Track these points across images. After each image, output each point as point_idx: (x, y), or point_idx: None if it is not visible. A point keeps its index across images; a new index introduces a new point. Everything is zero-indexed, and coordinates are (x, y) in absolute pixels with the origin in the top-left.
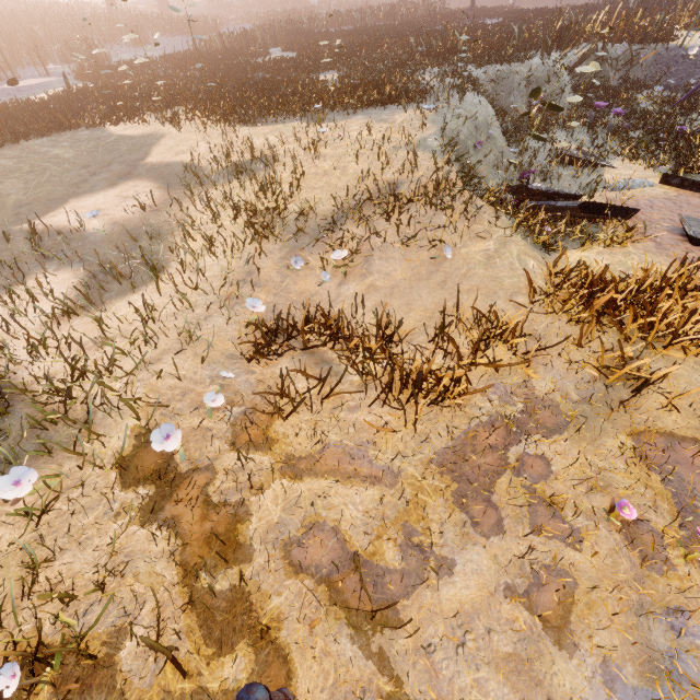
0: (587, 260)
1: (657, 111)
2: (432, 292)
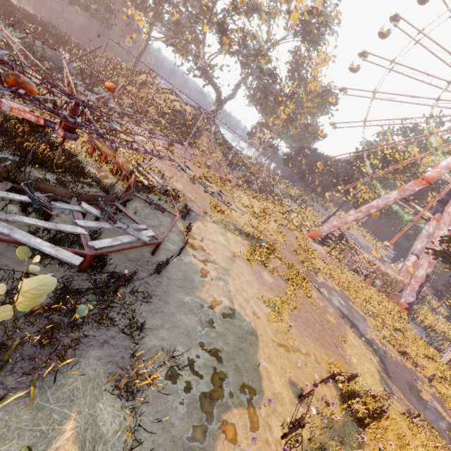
0: None
1: (49, 68)
2: None
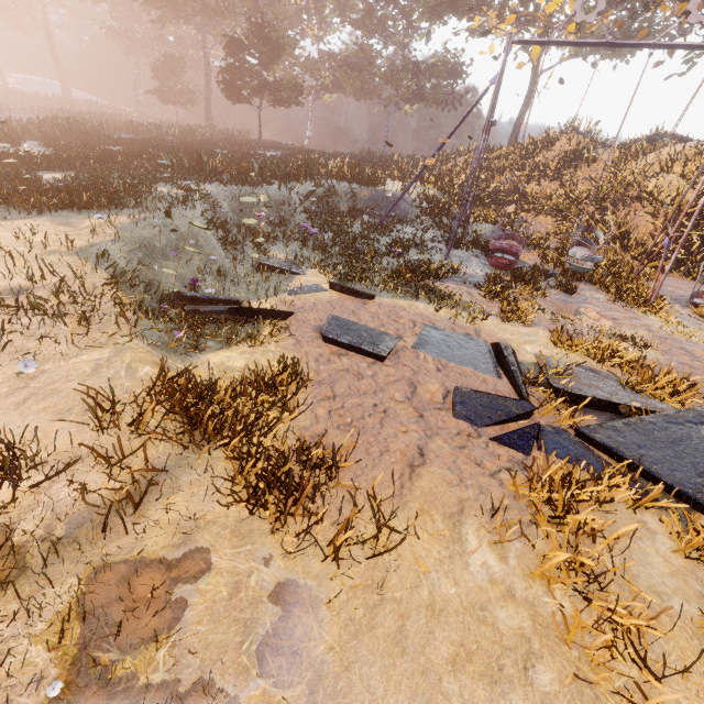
0: (227, 360)
1: (359, 233)
2: (2, 414)
